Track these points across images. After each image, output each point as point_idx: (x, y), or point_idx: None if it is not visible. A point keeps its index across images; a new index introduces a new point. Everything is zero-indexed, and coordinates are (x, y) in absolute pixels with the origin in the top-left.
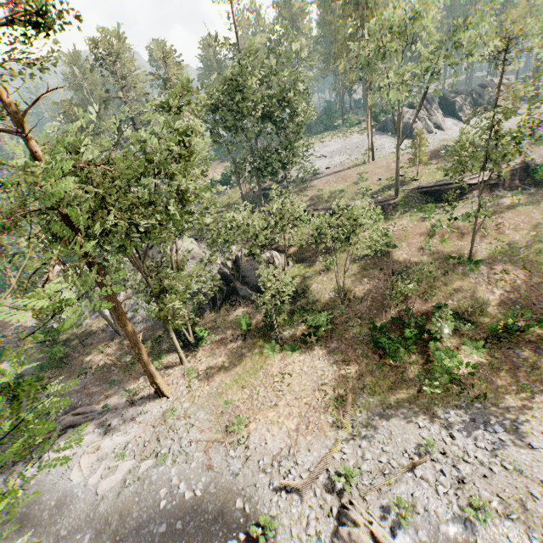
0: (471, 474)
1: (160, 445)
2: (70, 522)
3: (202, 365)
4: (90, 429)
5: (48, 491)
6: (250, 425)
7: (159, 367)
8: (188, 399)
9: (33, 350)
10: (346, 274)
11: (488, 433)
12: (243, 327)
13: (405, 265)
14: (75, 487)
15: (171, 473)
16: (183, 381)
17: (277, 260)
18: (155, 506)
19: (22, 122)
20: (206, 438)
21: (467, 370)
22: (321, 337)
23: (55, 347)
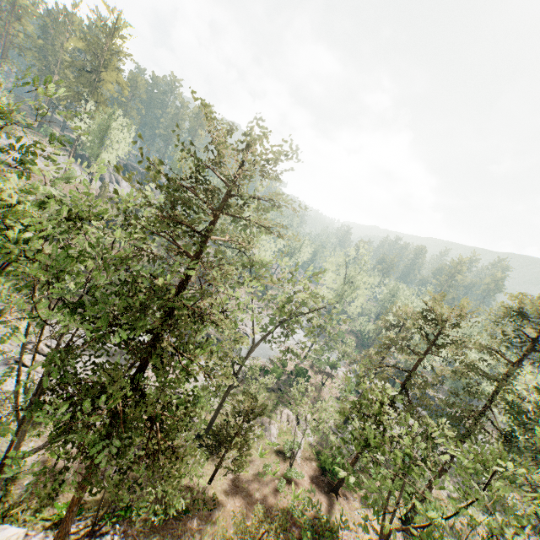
0: None
1: None
2: None
3: None
4: None
5: None
6: None
7: None
8: None
9: None
10: None
11: None
12: None
13: None
14: None
15: None
16: None
17: None
18: None
19: None
20: None
21: None
22: None
23: None
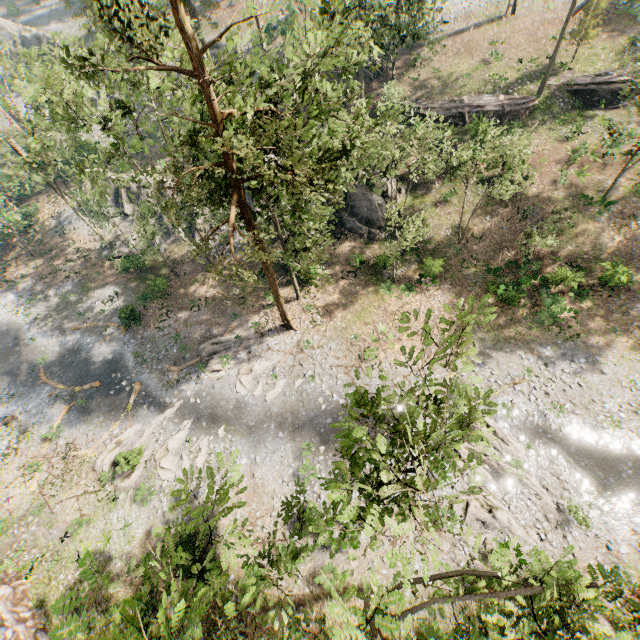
0: (555, 389)
1: (305, 368)
2: (254, 418)
3: (318, 301)
4: (233, 356)
5: (222, 400)
6: (380, 355)
7: (274, 302)
8: (317, 332)
9: (119, 279)
10: (466, 209)
11: (573, 363)
12: (358, 266)
13: (533, 202)
14: (244, 397)
15: (323, 388)
16: (305, 316)
17: (390, 187)
18: (318, 408)
19: (198, 62)
20: (343, 364)
21: (568, 314)
22: (435, 277)
23: (158, 280)
